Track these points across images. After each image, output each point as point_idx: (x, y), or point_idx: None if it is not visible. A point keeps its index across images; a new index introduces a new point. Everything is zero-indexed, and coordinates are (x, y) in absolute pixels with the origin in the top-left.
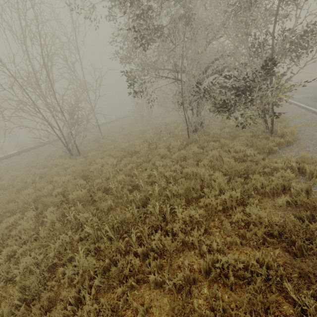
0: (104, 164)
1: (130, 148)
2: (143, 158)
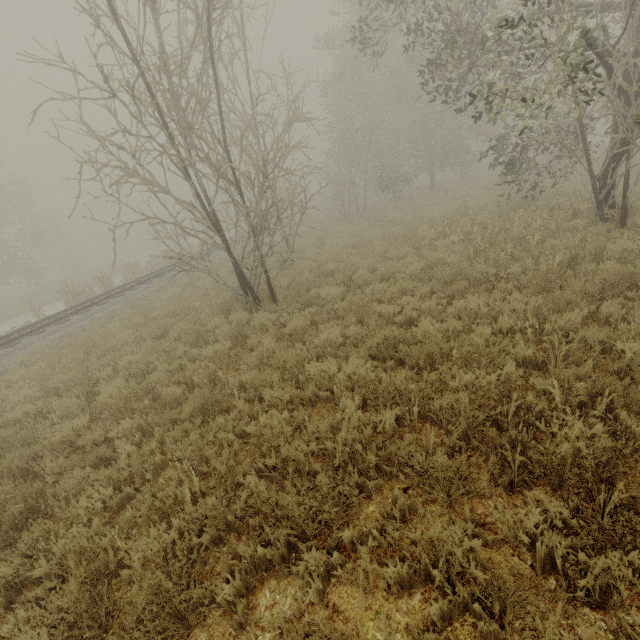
0: (415, 317)
1: (457, 271)
2: (571, 292)
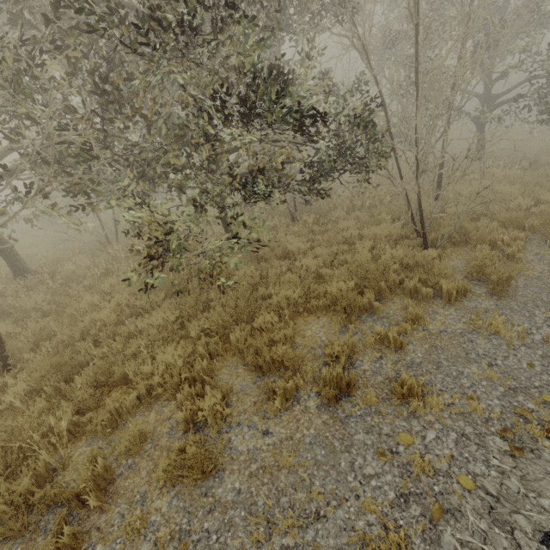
0: None
1: None
2: None
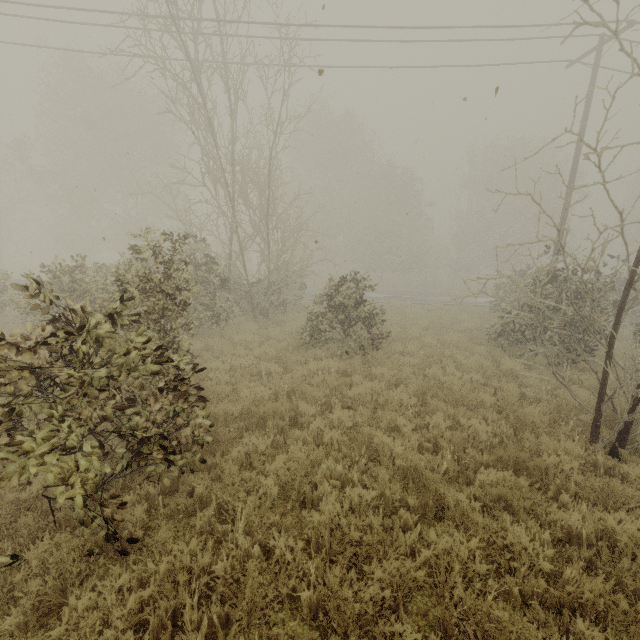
0: None
1: None
2: None
